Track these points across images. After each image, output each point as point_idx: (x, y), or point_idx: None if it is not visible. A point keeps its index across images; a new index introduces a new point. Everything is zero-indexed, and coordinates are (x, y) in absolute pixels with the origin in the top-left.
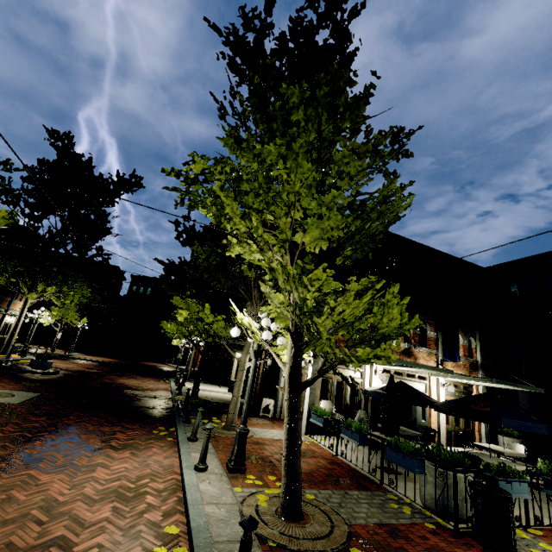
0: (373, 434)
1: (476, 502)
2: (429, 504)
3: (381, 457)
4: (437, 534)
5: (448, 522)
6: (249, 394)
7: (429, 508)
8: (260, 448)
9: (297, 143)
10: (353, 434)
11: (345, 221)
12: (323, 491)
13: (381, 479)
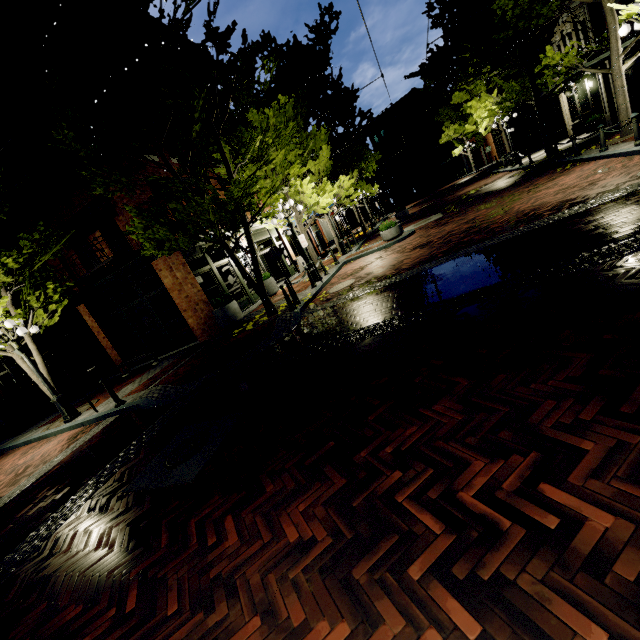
0: None
1: None
2: None
3: None
4: None
5: None
6: None
7: None
8: None
9: None
10: None
11: None
12: None
13: None
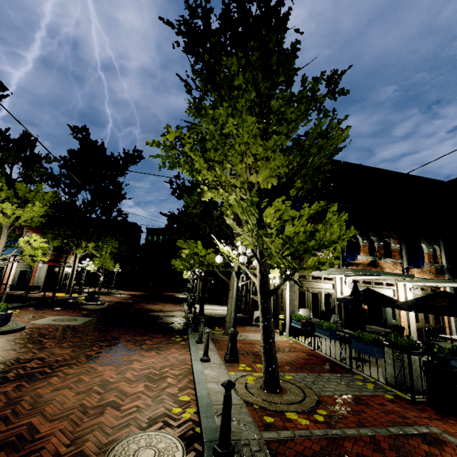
0: (341, 330)
1: (428, 376)
2: (389, 382)
3: (349, 348)
4: (396, 402)
5: (406, 394)
6: (235, 305)
7: (390, 384)
8: (252, 346)
9: (239, 103)
10: (324, 331)
11: (287, 159)
12: (299, 374)
13: (350, 365)
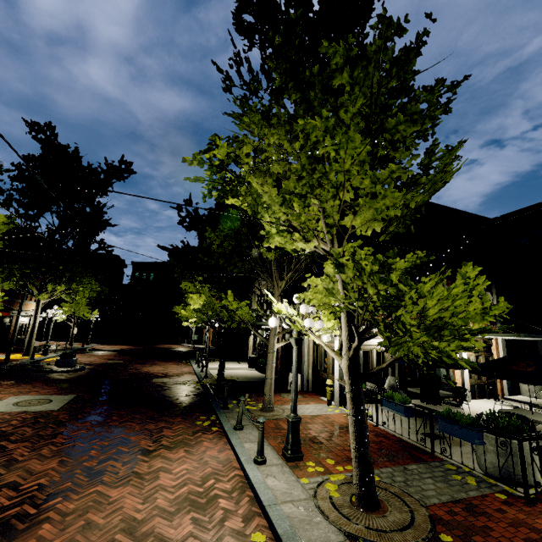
0: (417, 405)
1: None
2: (491, 473)
3: (430, 427)
4: (510, 503)
5: (516, 489)
6: (296, 383)
7: (492, 476)
8: (304, 427)
9: (348, 113)
10: (396, 406)
11: (404, 198)
12: (383, 469)
13: (432, 449)
